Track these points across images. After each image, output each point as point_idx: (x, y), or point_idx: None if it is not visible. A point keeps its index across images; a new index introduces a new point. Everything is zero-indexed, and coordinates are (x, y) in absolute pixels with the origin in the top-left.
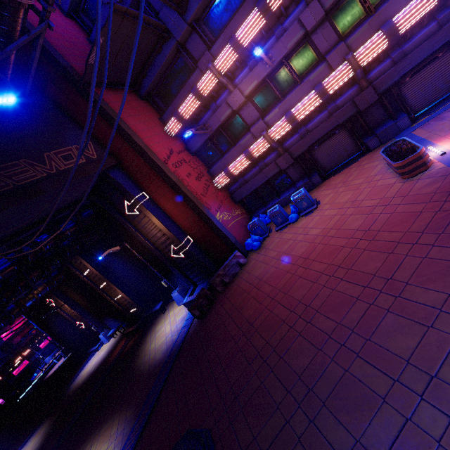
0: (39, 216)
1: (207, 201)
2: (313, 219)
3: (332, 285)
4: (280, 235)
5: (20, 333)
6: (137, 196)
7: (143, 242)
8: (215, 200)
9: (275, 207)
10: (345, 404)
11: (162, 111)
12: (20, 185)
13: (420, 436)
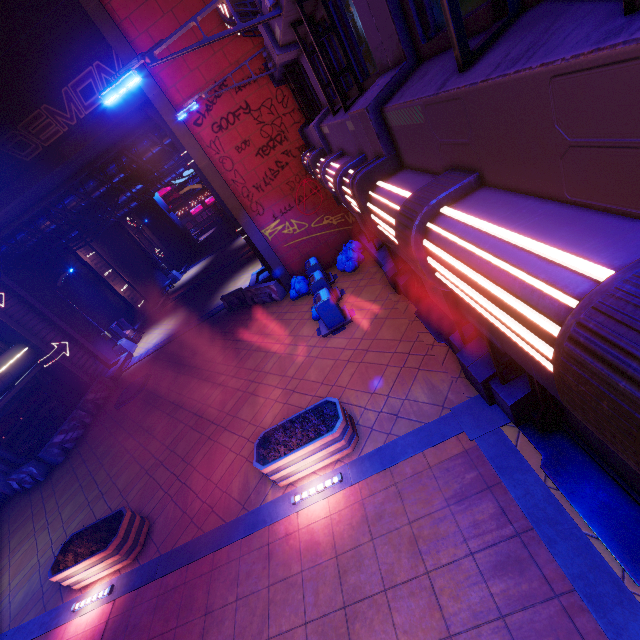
0: (100, 150)
1: (261, 199)
2: (301, 345)
3: (185, 419)
4: (300, 314)
5: None
6: (185, 152)
7: None
8: (284, 196)
9: (315, 278)
10: (116, 456)
11: None
12: (48, 147)
13: (91, 491)
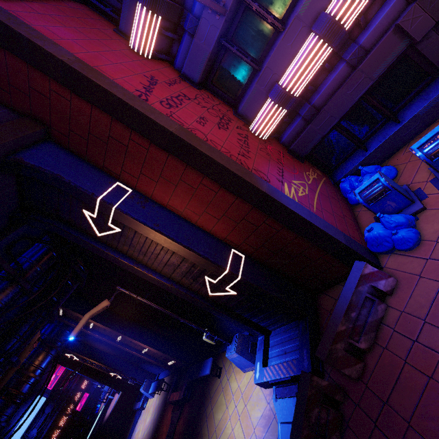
0: None
1: (255, 166)
2: None
3: None
4: None
5: (66, 377)
6: (102, 194)
7: (149, 280)
8: (268, 160)
9: (438, 131)
10: None
11: (118, 15)
12: None
13: None
